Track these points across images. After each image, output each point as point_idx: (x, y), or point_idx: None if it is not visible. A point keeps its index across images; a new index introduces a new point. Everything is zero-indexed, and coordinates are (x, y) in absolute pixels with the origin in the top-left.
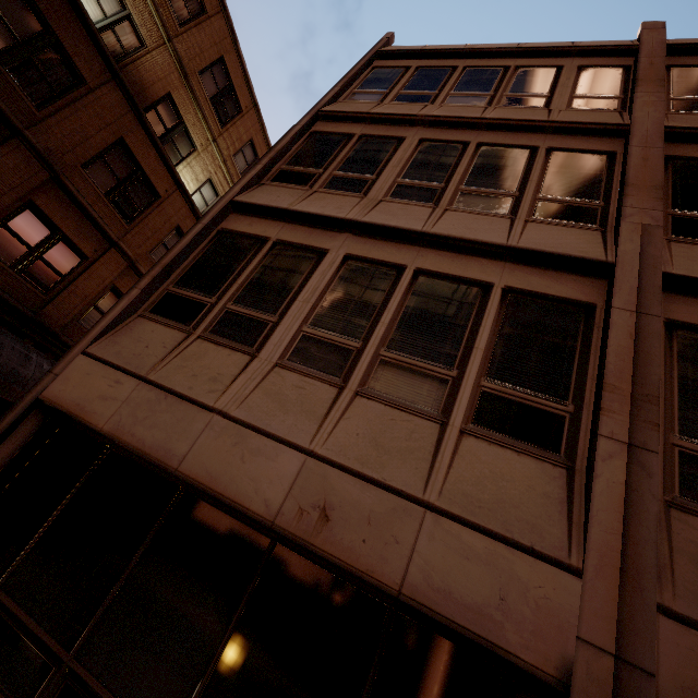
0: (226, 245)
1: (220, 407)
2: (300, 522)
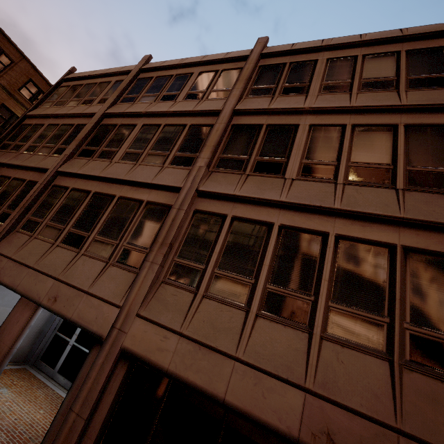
0: None
1: None
2: None
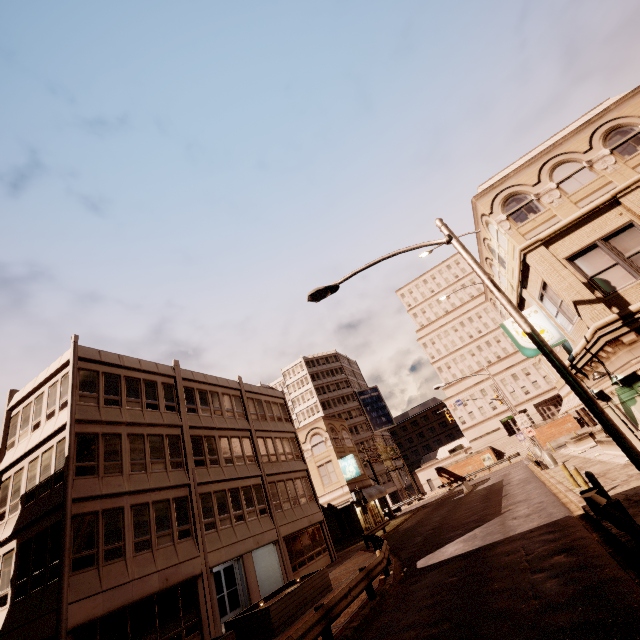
0: (82, 523)
1: (132, 579)
2: (164, 585)
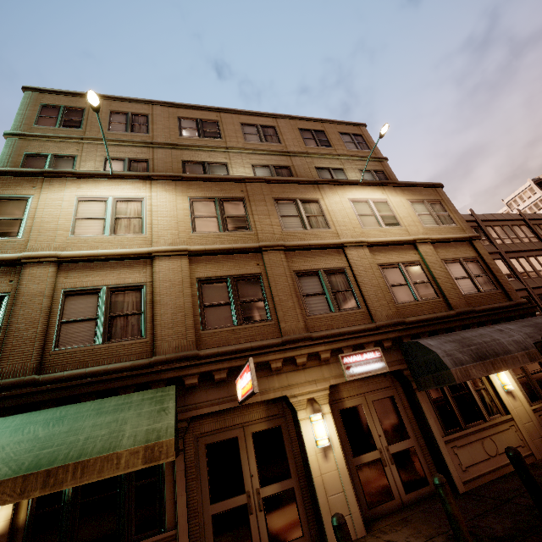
0: None
1: None
2: None
